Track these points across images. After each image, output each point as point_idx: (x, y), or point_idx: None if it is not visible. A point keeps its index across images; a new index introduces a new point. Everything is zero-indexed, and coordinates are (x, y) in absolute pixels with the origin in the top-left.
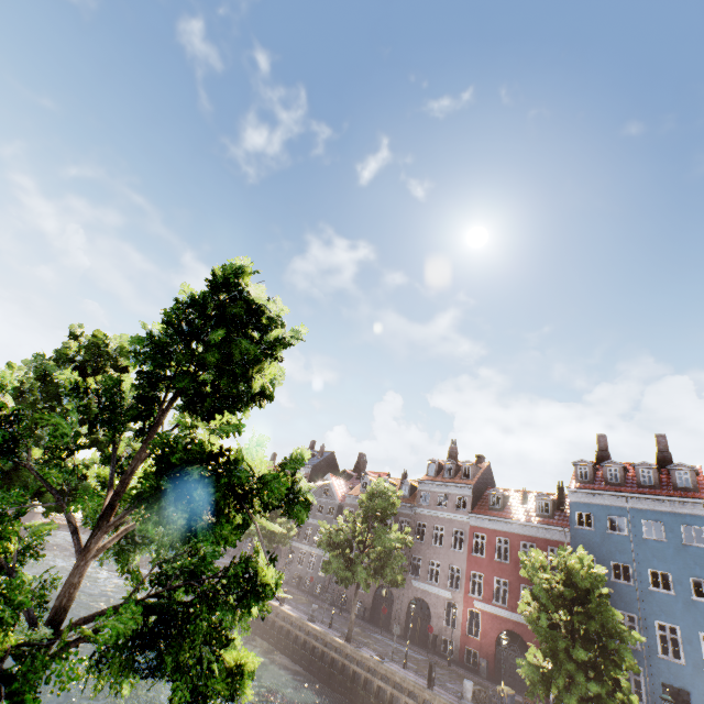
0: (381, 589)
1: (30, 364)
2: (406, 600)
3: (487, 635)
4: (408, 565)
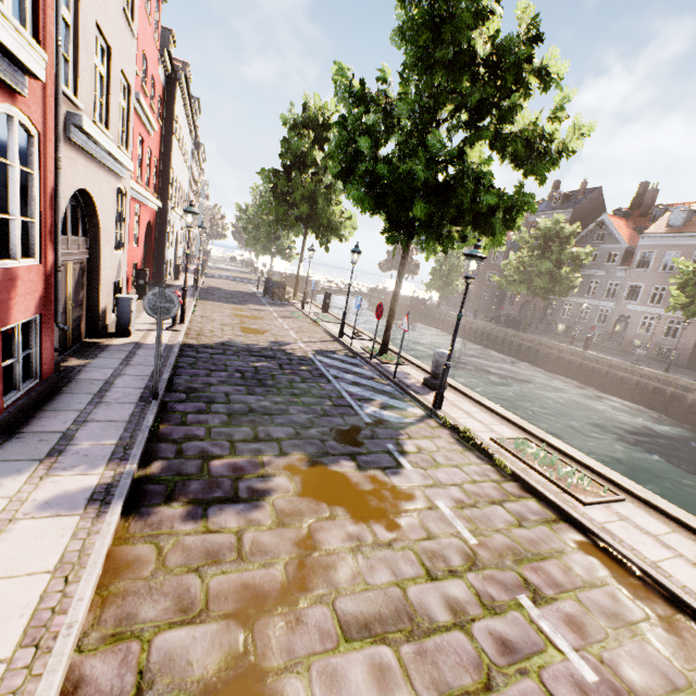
0: None
1: (287, 120)
2: None
3: None
4: None
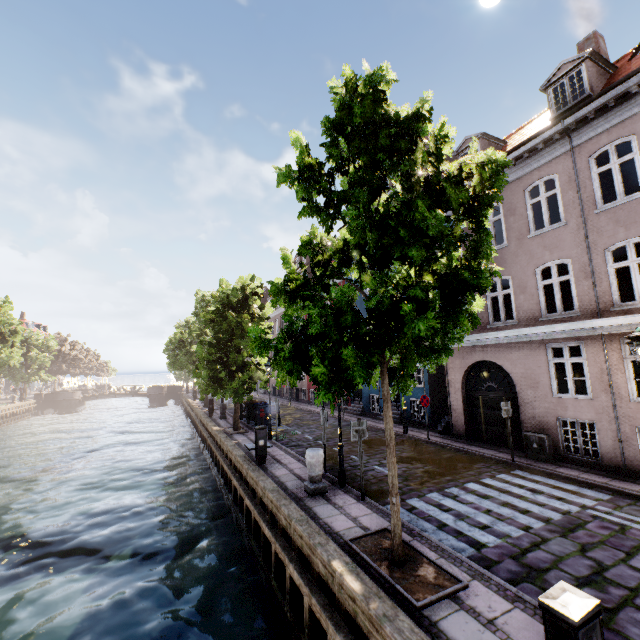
0: None
1: None
2: None
3: None
4: None
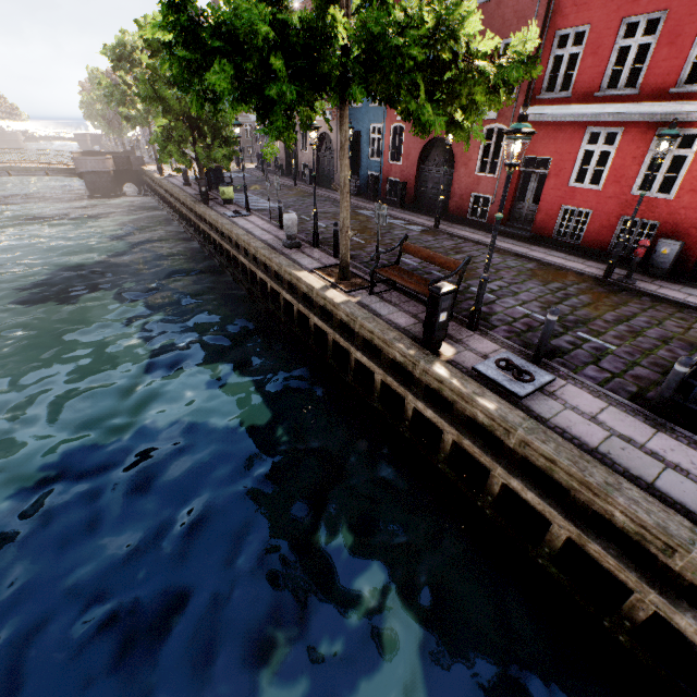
0: None
1: None
2: None
3: None
4: None
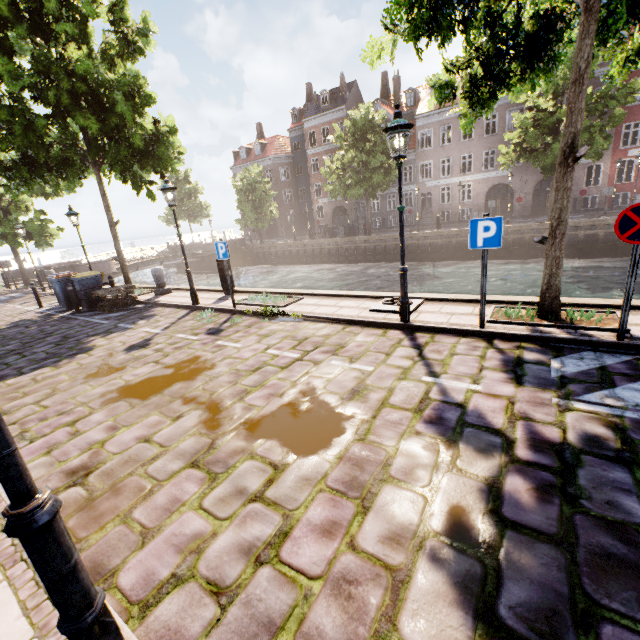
0: (492, 190)
1: None
2: (530, 186)
3: None
4: None
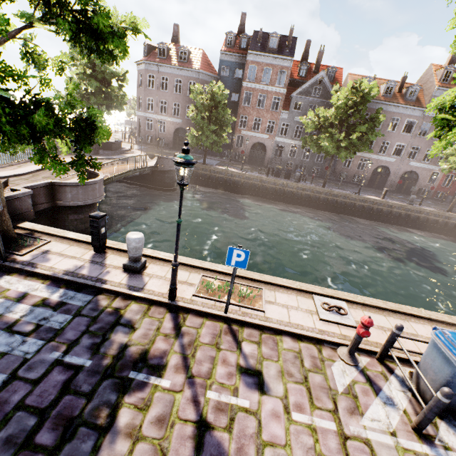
0: (377, 168)
1: None
2: (401, 173)
3: (455, 185)
4: (407, 153)
